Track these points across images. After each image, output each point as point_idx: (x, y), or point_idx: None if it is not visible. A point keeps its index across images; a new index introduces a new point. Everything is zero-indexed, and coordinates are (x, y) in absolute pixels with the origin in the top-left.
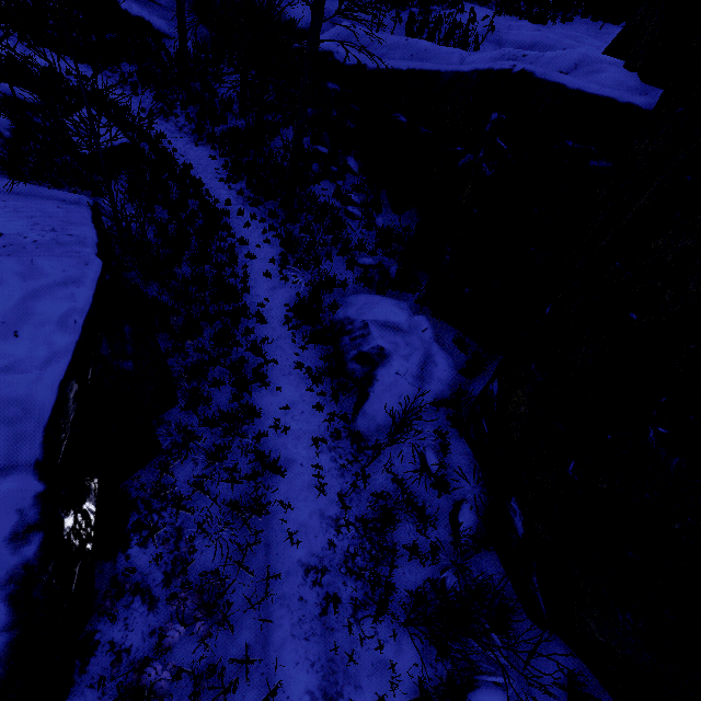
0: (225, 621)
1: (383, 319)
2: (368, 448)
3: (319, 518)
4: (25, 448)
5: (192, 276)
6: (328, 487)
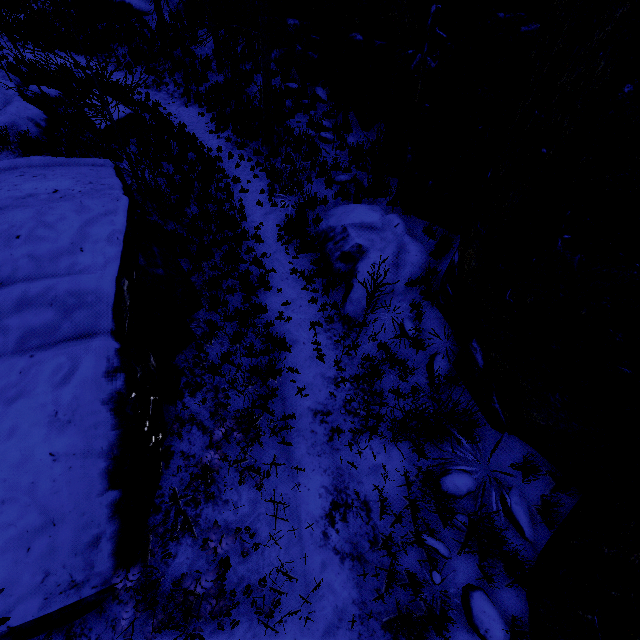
0: (255, 438)
1: (359, 221)
2: (356, 326)
3: (321, 379)
4: (103, 322)
5: (199, 213)
6: (326, 358)
